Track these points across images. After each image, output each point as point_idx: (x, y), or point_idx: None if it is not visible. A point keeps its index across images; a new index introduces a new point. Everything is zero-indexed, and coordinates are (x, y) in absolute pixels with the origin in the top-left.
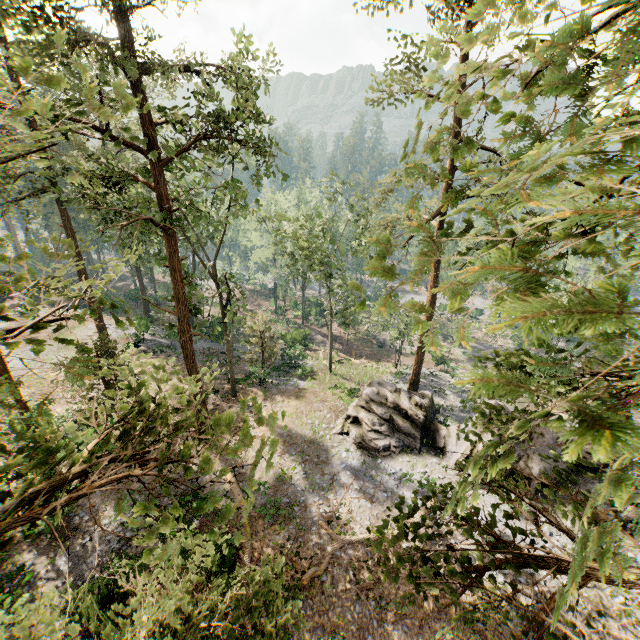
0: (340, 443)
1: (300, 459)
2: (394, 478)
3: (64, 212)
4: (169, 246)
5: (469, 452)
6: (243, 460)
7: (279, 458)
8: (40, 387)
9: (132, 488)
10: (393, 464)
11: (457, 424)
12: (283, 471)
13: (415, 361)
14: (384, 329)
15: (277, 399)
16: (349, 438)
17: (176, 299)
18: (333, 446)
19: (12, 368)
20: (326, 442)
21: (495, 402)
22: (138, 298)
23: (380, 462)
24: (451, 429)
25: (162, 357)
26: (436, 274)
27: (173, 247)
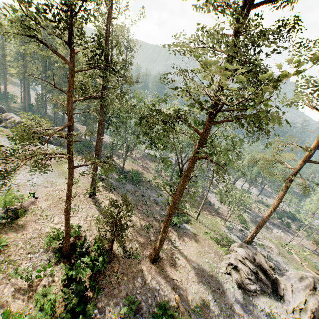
0: (227, 280)
1: (209, 288)
2: (263, 313)
3: (102, 111)
4: (191, 163)
5: (303, 306)
6: (179, 283)
7: (198, 285)
8: (53, 201)
9: (122, 294)
10: (259, 302)
11: (290, 283)
12: (205, 298)
13: (254, 232)
14: (228, 204)
15: (185, 239)
16: (231, 277)
17: (179, 190)
18: (224, 282)
19: (35, 183)
20: (220, 278)
21: (313, 276)
22: (89, 146)
23: (252, 299)
24: (287, 285)
25: (115, 193)
26: (284, 194)
27: (193, 164)
